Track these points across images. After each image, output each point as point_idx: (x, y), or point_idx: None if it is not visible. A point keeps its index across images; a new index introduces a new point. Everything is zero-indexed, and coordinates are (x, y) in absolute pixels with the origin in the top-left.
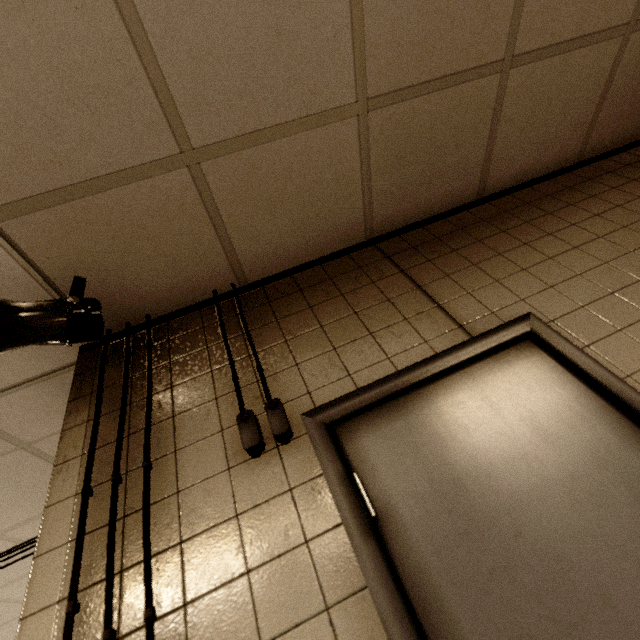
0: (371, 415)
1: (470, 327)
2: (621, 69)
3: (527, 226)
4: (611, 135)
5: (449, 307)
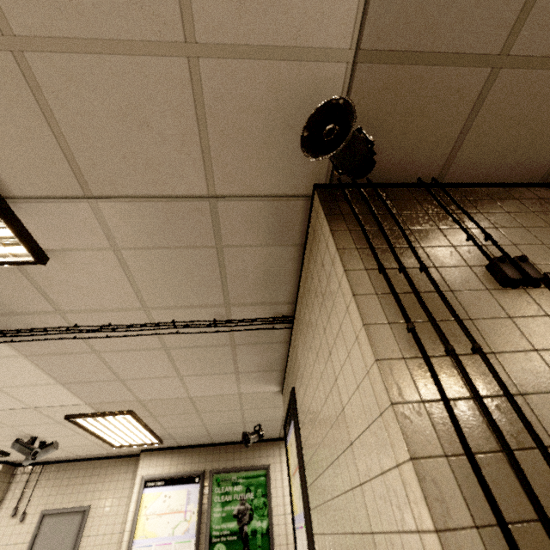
0: None
1: None
2: None
3: None
4: None
5: None
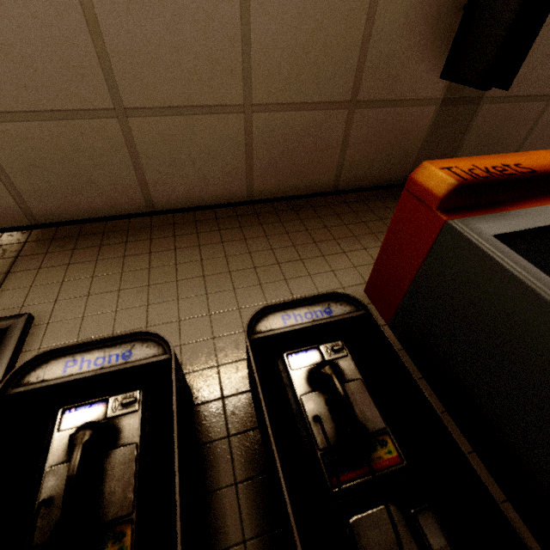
0: None
1: None
2: (257, 137)
3: (146, 242)
4: (277, 185)
5: (2, 295)
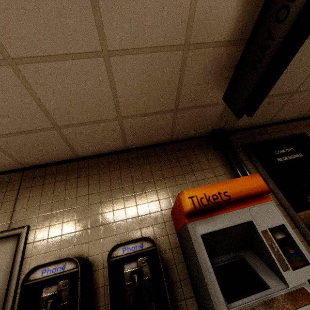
0: None
1: (12, 224)
2: (126, 128)
3: (75, 180)
4: (139, 142)
5: (15, 212)
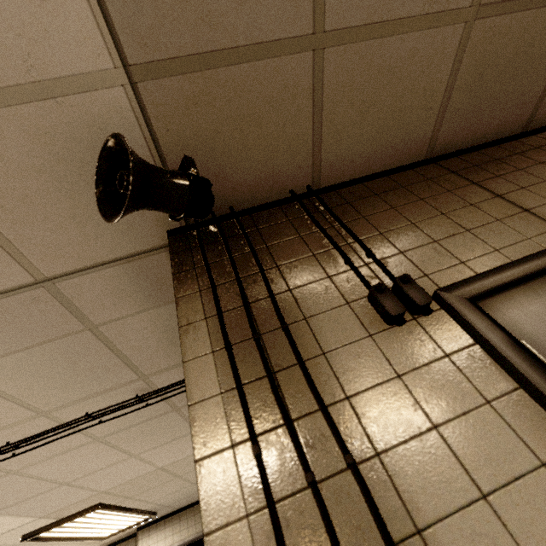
0: (507, 294)
1: None
2: None
3: None
4: None
5: (539, 212)
